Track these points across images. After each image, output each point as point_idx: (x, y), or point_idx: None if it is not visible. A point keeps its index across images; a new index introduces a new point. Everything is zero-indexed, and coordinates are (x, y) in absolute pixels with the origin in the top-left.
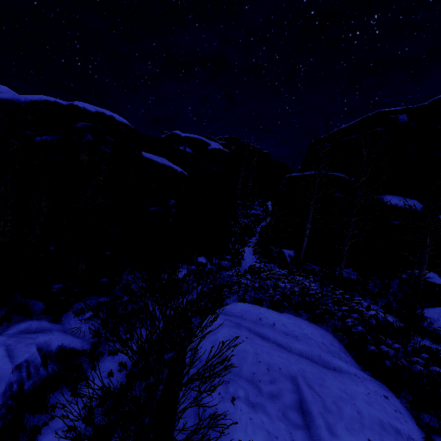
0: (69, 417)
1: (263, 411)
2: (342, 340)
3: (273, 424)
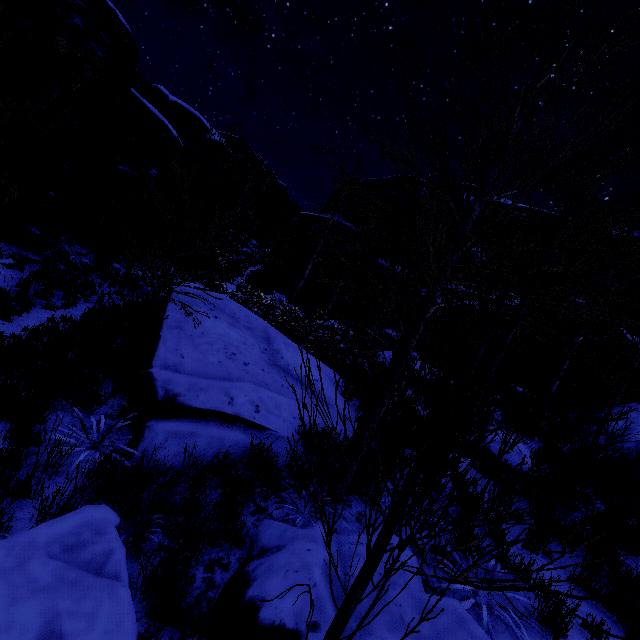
0: (7, 331)
1: (239, 329)
2: (310, 349)
3: (246, 335)
